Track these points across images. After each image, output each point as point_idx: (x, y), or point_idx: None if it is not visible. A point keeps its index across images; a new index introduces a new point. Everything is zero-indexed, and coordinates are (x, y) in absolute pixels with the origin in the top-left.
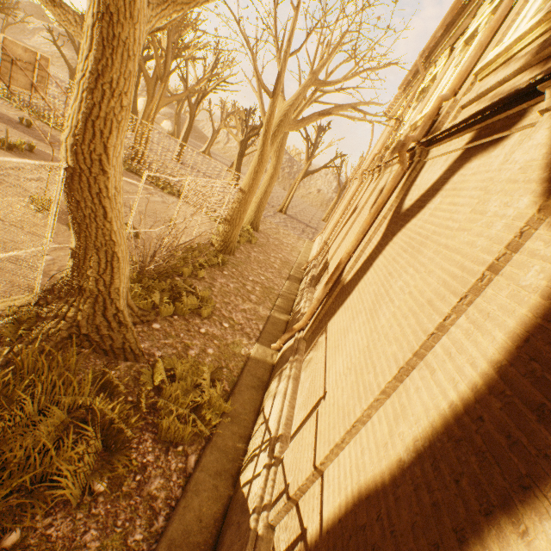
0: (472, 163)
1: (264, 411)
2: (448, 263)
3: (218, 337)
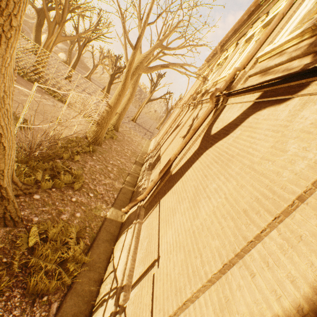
0: (262, 112)
1: (114, 261)
2: (258, 183)
3: (85, 204)
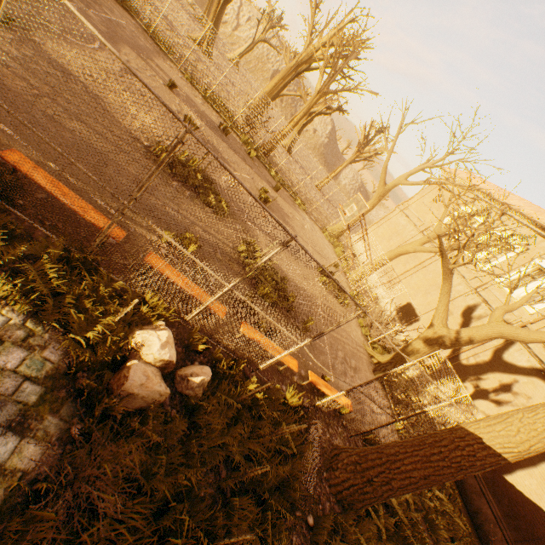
0: (540, 380)
1: None
2: None
3: None
